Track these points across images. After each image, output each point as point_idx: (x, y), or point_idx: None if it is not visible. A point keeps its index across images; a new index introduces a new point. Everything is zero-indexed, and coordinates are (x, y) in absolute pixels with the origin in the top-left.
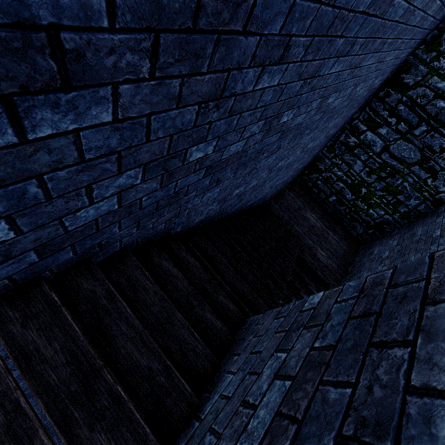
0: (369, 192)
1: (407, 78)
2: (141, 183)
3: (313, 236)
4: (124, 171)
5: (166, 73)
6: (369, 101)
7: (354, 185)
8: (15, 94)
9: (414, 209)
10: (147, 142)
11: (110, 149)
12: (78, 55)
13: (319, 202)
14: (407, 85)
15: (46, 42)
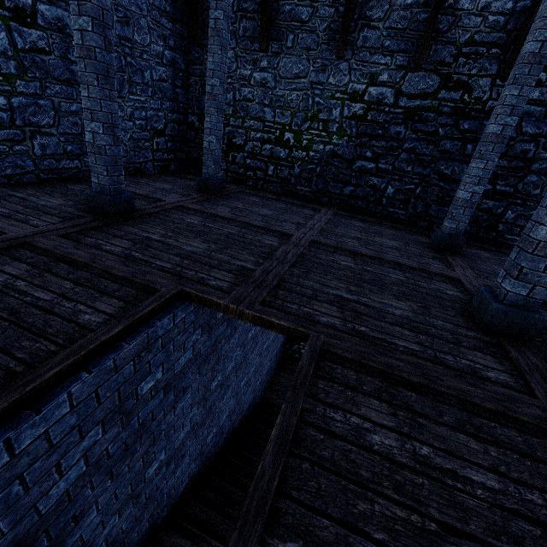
0: None
1: None
2: (119, 519)
3: None
4: (106, 525)
5: (119, 473)
6: None
7: None
8: (59, 546)
9: None
10: (117, 500)
11: (97, 524)
12: (81, 511)
13: None
14: None
15: (71, 520)
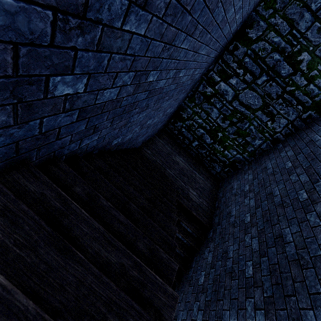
0: (224, 136)
1: (250, 33)
2: None
3: (184, 177)
4: None
5: None
6: (221, 53)
7: (212, 130)
8: None
9: (259, 148)
10: None
11: None
12: None
13: (184, 148)
14: (251, 39)
15: None
